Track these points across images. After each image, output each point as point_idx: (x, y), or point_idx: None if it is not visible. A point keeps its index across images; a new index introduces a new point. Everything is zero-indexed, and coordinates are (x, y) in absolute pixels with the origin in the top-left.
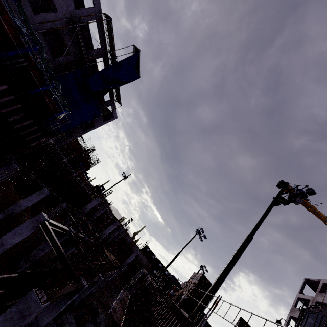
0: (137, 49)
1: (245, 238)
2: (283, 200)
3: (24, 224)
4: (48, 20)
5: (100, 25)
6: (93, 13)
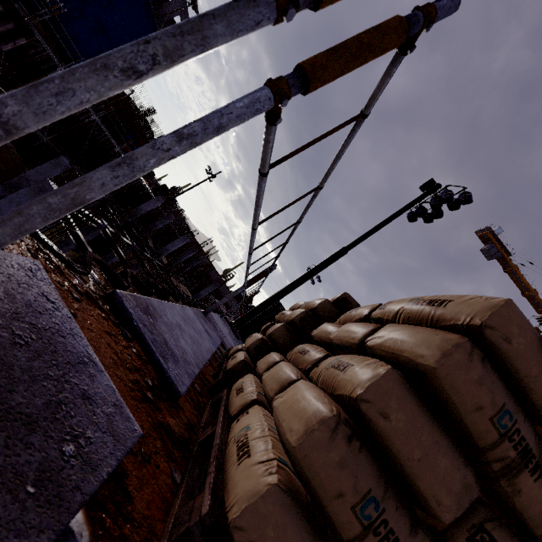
0: None
1: (336, 251)
2: (423, 213)
3: (23, 190)
4: None
5: None
6: None
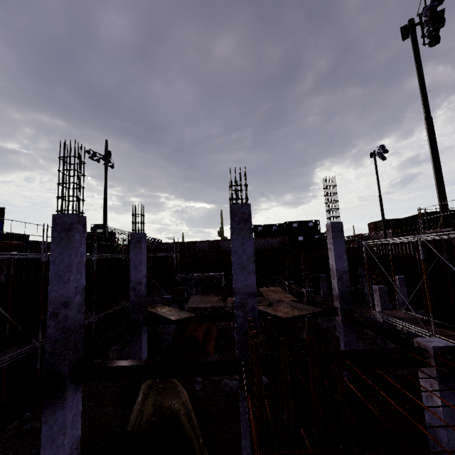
0: None
1: None
2: None
3: None
4: None
5: None
6: None
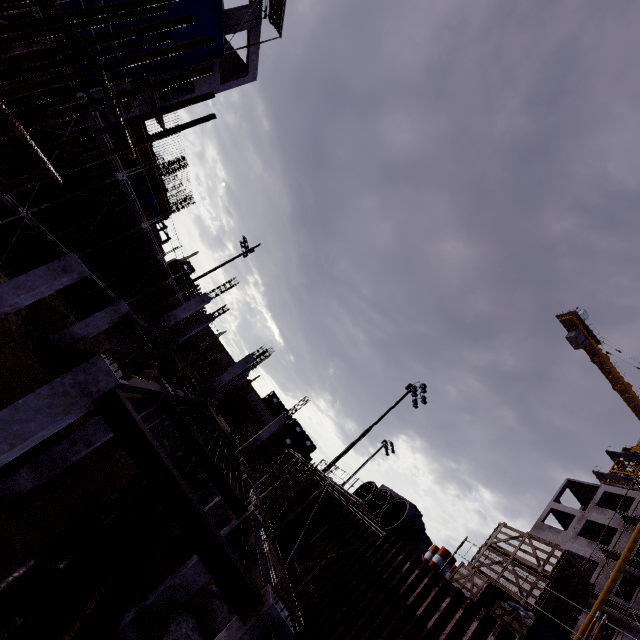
0: None
1: None
2: None
3: (31, 397)
4: None
5: None
6: None
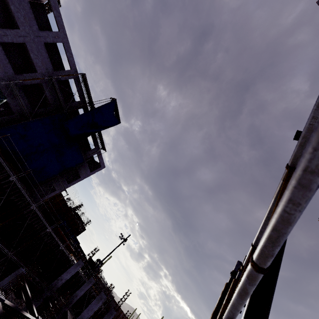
0: (114, 99)
1: None
2: None
3: None
4: (29, 78)
5: (78, 83)
6: (70, 73)
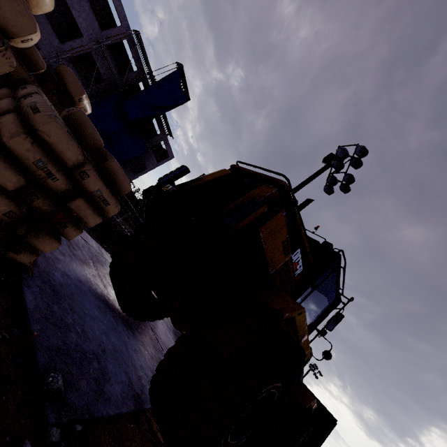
0: (181, 66)
1: None
2: (335, 181)
3: None
4: (76, 47)
5: (132, 44)
6: (121, 32)
